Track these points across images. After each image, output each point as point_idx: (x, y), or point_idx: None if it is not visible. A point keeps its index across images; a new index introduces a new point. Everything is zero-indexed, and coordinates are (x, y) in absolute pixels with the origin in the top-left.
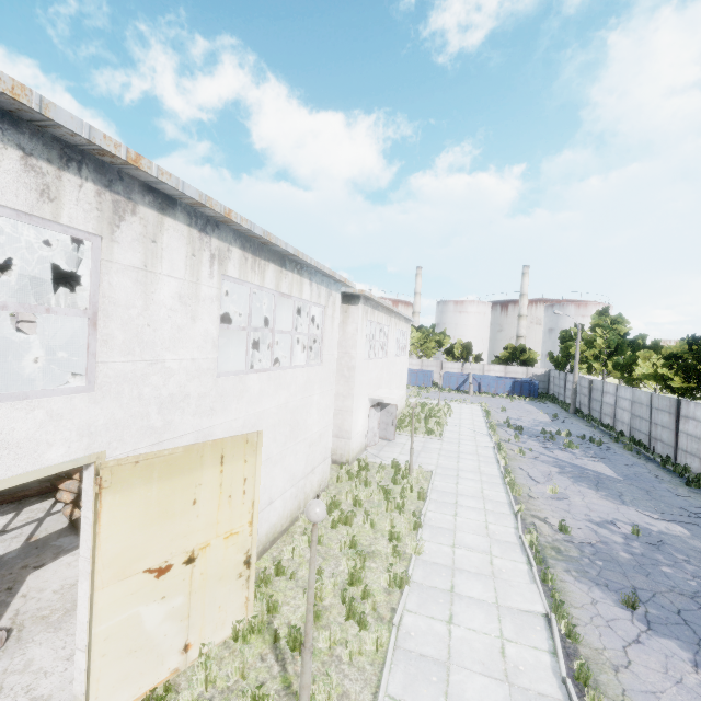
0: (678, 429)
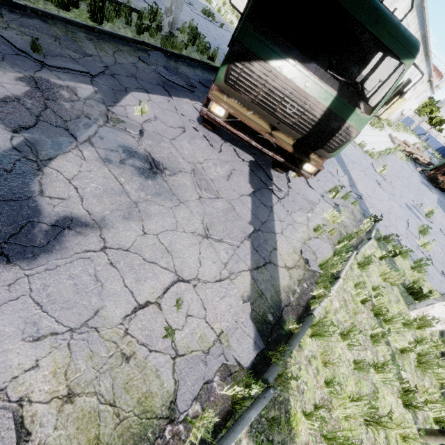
0: None
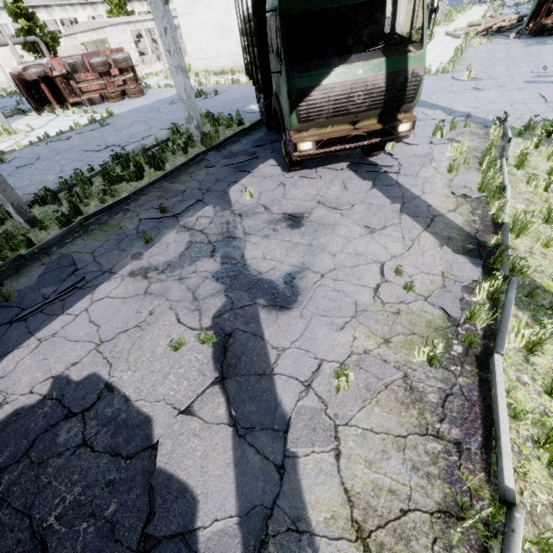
0: None
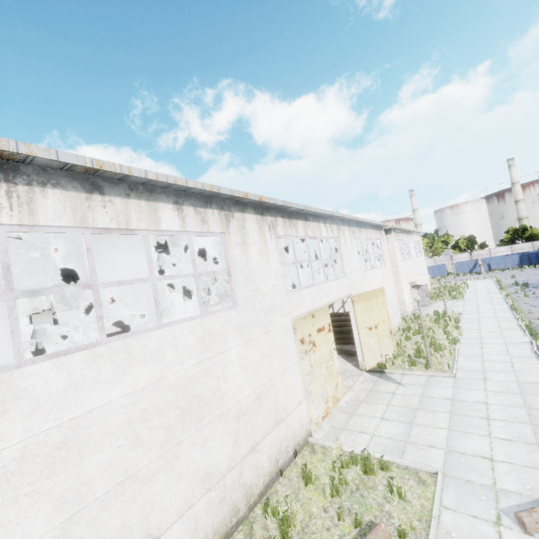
0: None
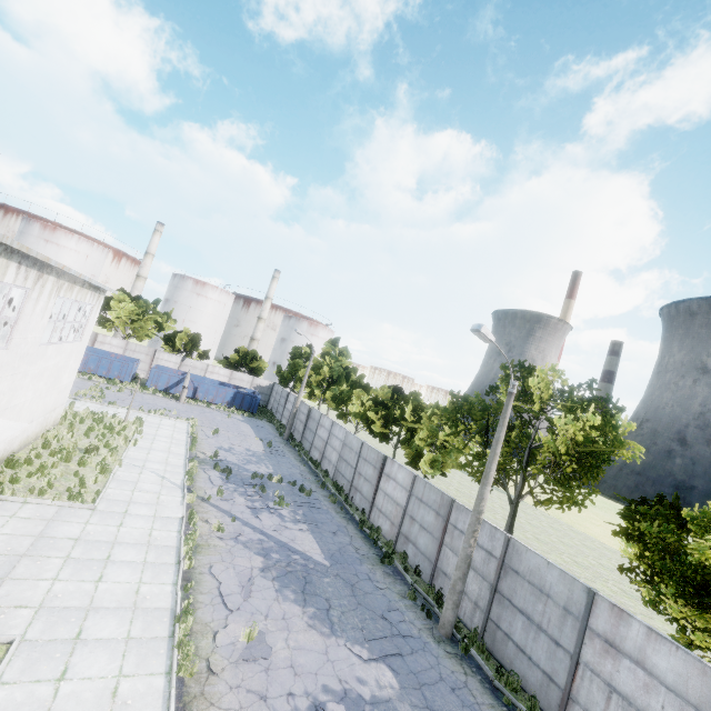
0: (379, 486)
